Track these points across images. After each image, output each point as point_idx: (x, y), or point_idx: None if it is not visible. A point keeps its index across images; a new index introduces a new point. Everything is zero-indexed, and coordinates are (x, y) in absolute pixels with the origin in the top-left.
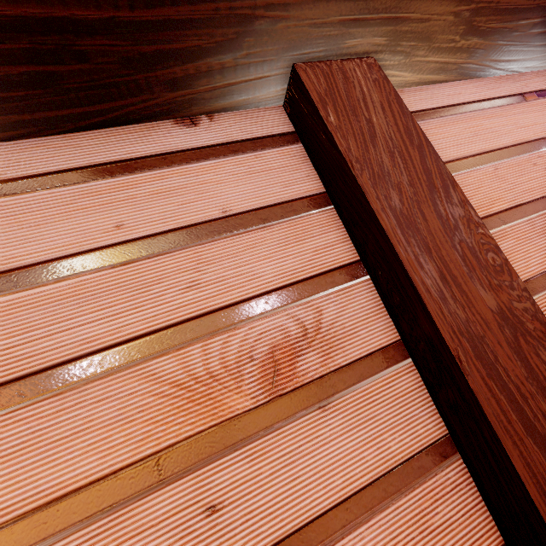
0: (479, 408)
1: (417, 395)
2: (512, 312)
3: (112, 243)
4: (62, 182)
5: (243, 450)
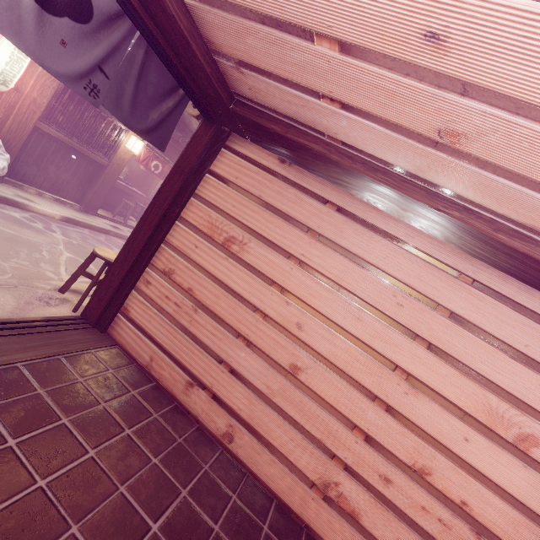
0: None
1: None
2: None
3: (517, 349)
4: (524, 313)
5: (488, 441)
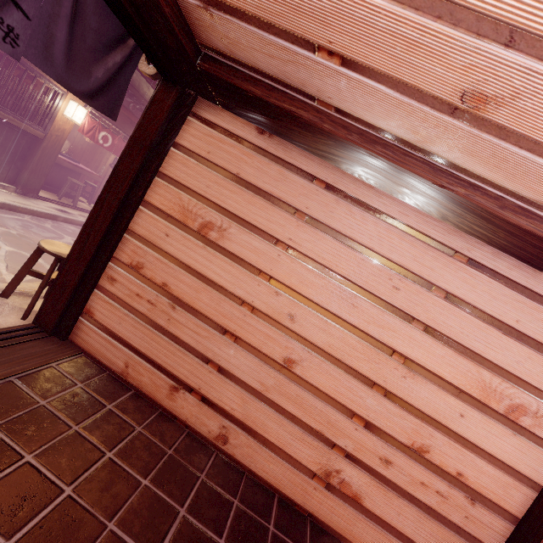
0: None
1: None
2: None
3: (509, 325)
4: (516, 289)
5: (482, 415)
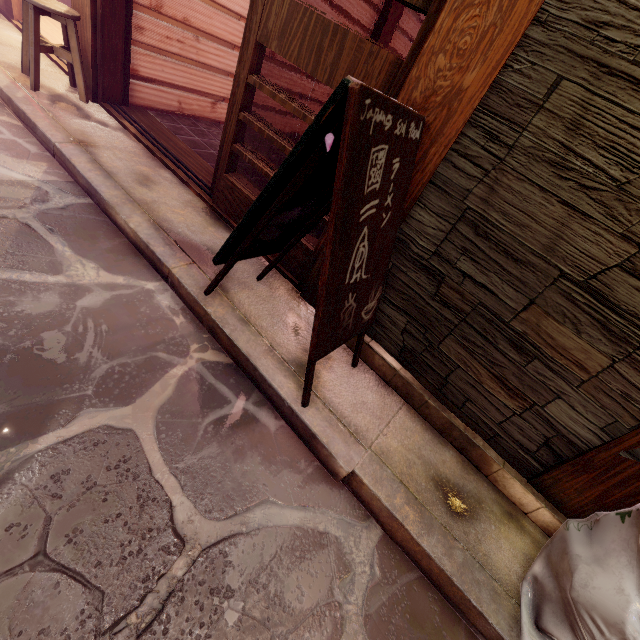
0: None
1: None
2: None
3: None
4: None
5: None
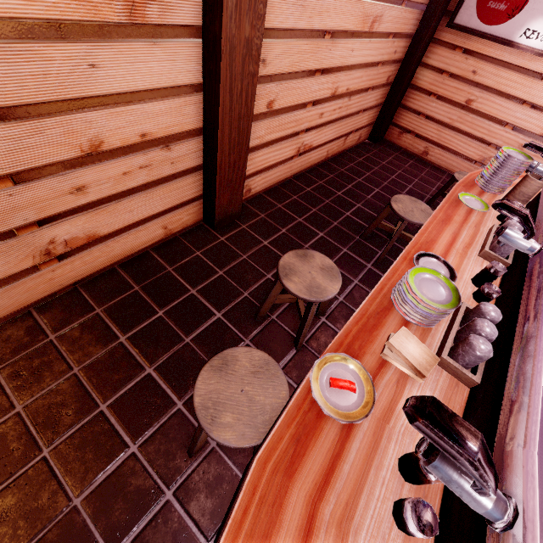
0: (220, 76)
1: (197, 60)
2: (252, 43)
3: None
4: None
5: (110, 45)
